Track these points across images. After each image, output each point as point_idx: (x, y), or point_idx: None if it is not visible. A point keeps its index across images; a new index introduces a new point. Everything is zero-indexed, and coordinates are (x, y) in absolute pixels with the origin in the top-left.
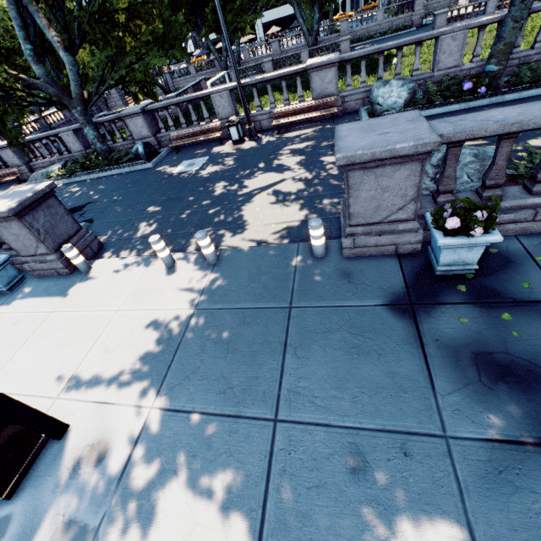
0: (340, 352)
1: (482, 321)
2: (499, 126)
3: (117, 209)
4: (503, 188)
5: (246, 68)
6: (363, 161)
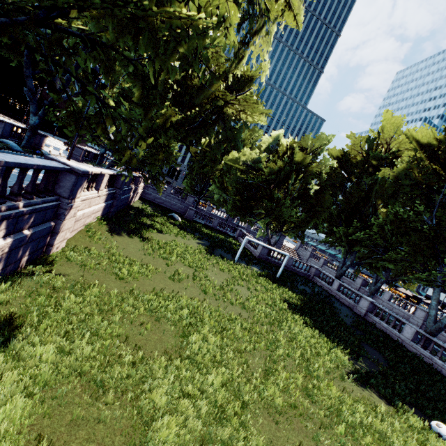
0: None
1: None
2: None
3: None
4: None
5: (349, 288)
6: None
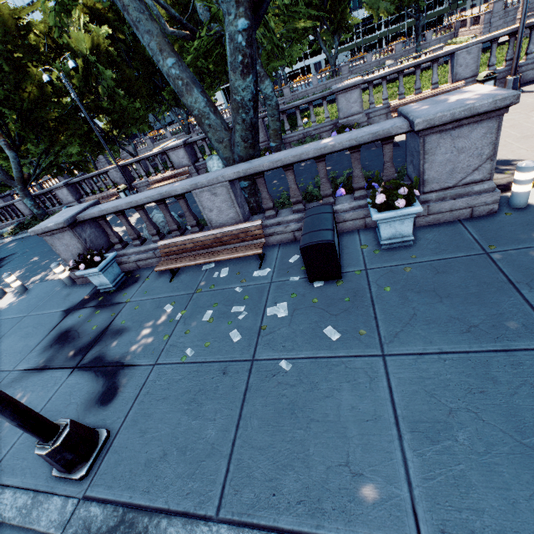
0: (19, 337)
1: (87, 315)
2: (98, 212)
3: (20, 258)
4: (151, 239)
5: None
6: (41, 233)
